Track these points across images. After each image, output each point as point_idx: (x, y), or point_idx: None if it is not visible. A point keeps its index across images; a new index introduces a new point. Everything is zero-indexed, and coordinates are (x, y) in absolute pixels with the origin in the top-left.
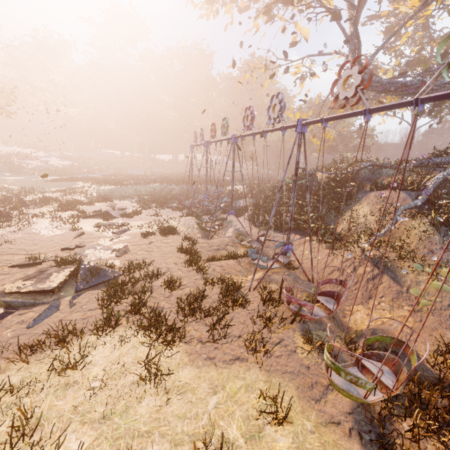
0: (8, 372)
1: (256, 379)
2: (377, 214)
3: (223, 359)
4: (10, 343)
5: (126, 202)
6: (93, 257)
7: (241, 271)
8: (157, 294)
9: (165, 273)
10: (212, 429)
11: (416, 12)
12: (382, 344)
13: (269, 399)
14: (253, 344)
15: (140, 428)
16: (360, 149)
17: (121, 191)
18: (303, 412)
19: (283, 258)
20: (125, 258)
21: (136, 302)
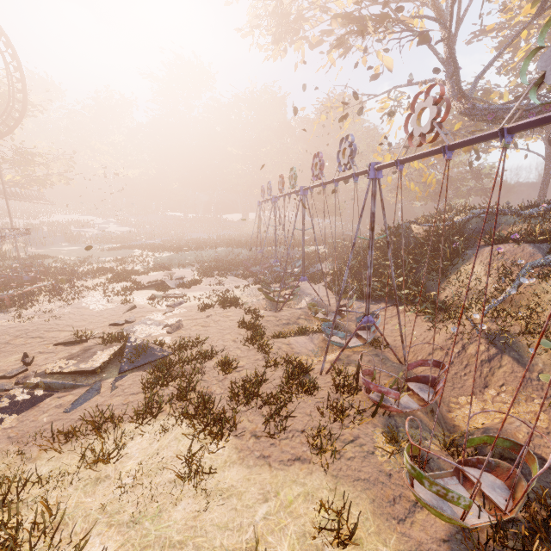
0: (39, 461)
1: (319, 486)
2: (494, 274)
3: (280, 459)
4: (45, 429)
5: (186, 270)
6: (142, 334)
7: (314, 351)
8: (209, 377)
9: (221, 353)
10: (256, 544)
11: (530, 21)
12: (496, 448)
13: (333, 513)
14: (316, 441)
15: (172, 537)
16: (476, 193)
17: (180, 258)
18: (378, 533)
19: (366, 333)
20: (177, 334)
21: (183, 386)
